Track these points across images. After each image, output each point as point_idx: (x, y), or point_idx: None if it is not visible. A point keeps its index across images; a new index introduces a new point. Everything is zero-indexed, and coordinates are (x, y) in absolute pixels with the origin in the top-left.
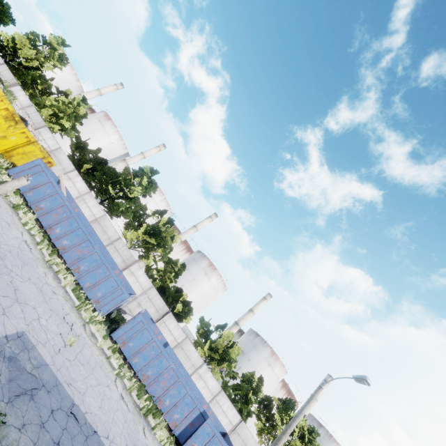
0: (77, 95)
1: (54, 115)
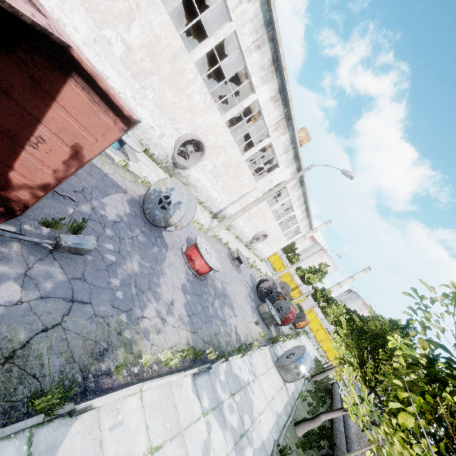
0: (341, 305)
1: (333, 320)
